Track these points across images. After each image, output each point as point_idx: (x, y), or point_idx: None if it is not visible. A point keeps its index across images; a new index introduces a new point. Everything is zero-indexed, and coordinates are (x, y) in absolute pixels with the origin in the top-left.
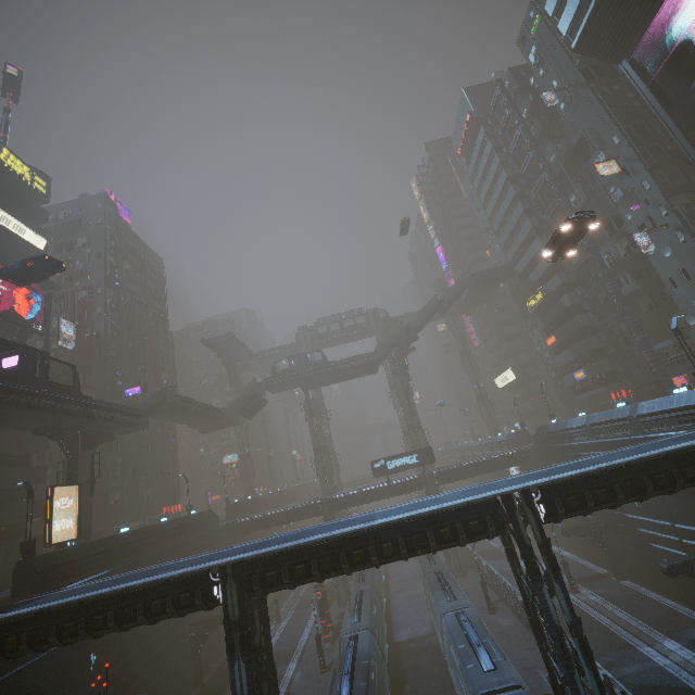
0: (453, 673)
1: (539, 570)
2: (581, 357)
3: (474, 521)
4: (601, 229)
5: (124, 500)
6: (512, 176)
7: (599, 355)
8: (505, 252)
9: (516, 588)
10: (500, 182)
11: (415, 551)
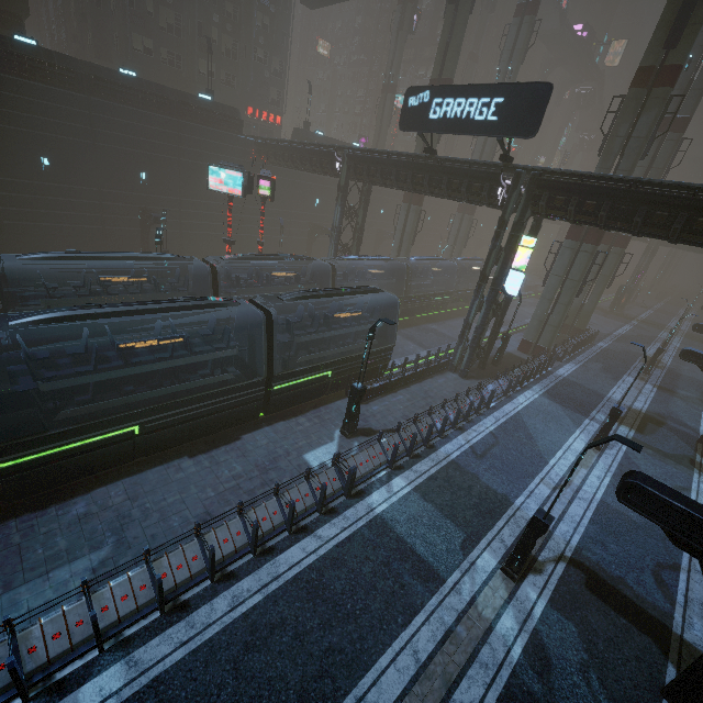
0: None
1: None
2: None
3: None
4: None
5: (180, 64)
6: None
7: None
8: None
9: (466, 450)
10: None
11: None
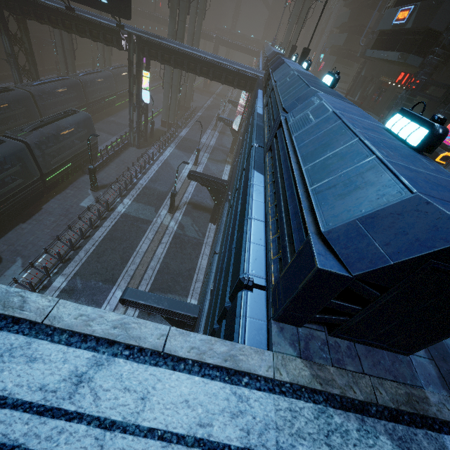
0: None
1: None
2: None
3: None
4: None
5: None
6: None
7: None
8: None
9: (148, 181)
10: None
11: None
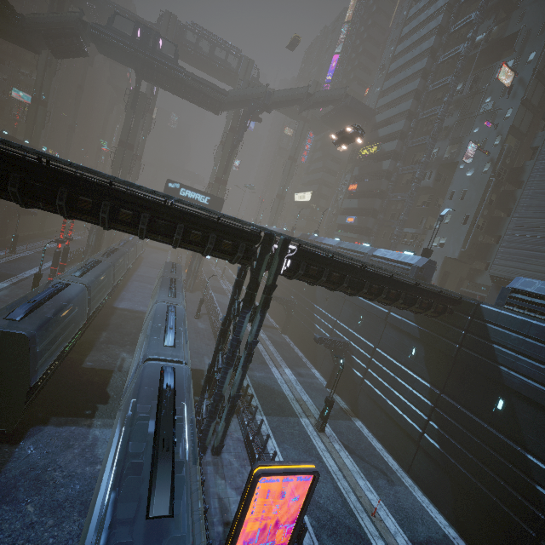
0: (142, 338)
1: (253, 302)
2: (361, 209)
3: (228, 241)
4: (451, 127)
5: None
6: (442, 27)
7: (372, 214)
8: (379, 99)
9: (221, 312)
10: (430, 25)
11: (155, 234)
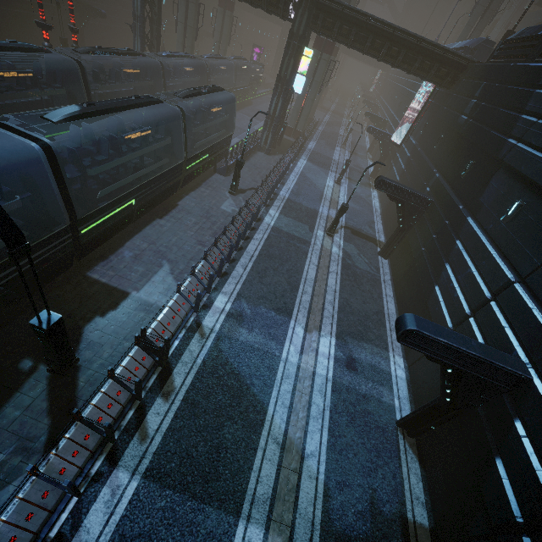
0: None
1: None
2: None
3: None
4: None
5: None
6: None
7: None
8: None
9: (290, 193)
10: None
11: None
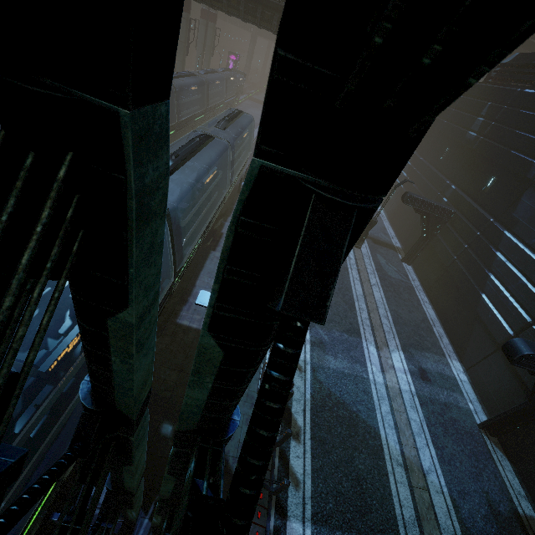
0: None
1: None
2: None
3: None
4: None
5: None
6: None
7: None
8: None
9: None
10: None
11: None
